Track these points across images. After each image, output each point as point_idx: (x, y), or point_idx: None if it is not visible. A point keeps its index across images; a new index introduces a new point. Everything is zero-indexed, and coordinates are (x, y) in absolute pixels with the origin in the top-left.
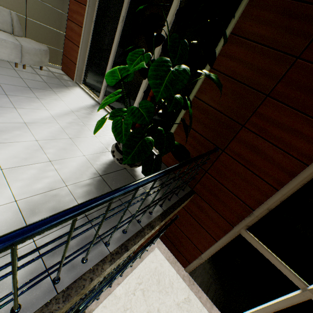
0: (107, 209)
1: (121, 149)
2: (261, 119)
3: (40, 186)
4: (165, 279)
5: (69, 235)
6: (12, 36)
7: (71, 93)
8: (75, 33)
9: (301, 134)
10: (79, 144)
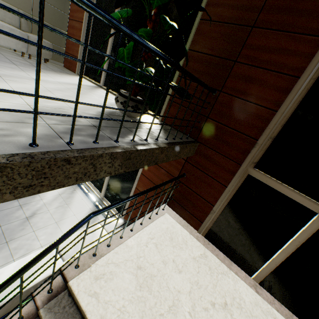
0: (116, 50)
1: (124, 93)
2: (250, 49)
3: (50, 105)
4: (178, 237)
5: (84, 49)
6: (20, 30)
7: (73, 77)
8: (76, 30)
9: (288, 51)
10: (84, 98)
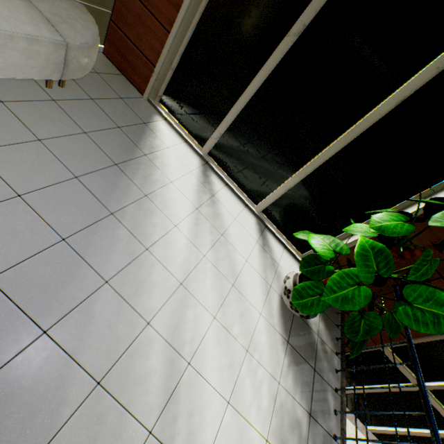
0: None
1: None
2: None
3: (266, 402)
4: None
5: None
6: (32, 6)
7: (163, 146)
8: None
9: None
10: (245, 291)
